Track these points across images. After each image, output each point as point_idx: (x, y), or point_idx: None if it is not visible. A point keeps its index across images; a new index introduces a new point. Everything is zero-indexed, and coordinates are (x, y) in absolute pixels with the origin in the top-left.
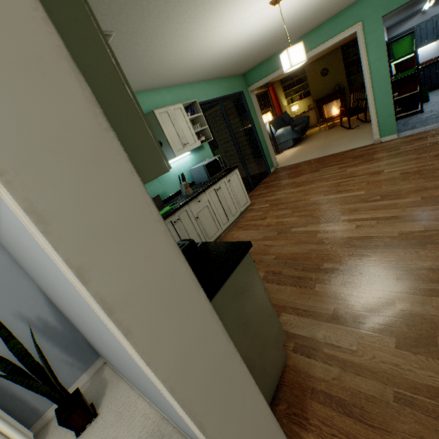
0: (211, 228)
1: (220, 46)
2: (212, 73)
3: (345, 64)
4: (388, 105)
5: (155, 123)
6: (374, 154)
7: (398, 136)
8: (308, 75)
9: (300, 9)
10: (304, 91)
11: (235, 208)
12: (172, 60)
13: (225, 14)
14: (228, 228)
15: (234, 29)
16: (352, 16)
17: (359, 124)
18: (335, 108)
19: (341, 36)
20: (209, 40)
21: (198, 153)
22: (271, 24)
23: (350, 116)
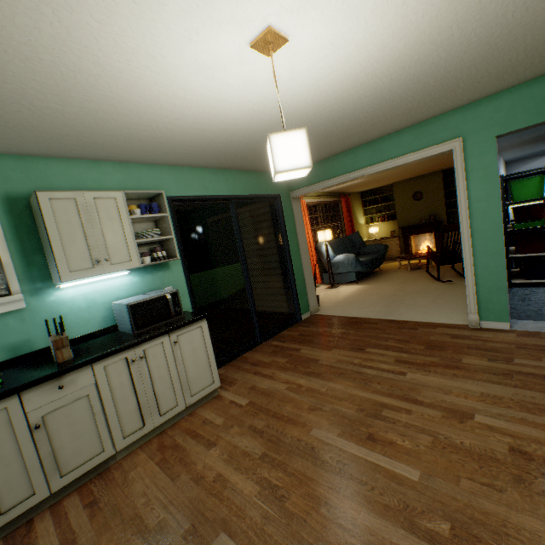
0: (82, 445)
1: (187, 113)
2: (215, 158)
3: (446, 192)
4: (497, 272)
5: (40, 214)
6: (464, 353)
7: (511, 326)
8: (396, 195)
9: (346, 88)
10: (388, 212)
11: (175, 396)
12: (67, 112)
13: (125, 33)
14: (143, 438)
15: (195, 84)
16: (448, 126)
17: (454, 276)
18: (426, 242)
19: (429, 152)
20: (140, 92)
21: (152, 274)
22: (292, 100)
23: (440, 263)
